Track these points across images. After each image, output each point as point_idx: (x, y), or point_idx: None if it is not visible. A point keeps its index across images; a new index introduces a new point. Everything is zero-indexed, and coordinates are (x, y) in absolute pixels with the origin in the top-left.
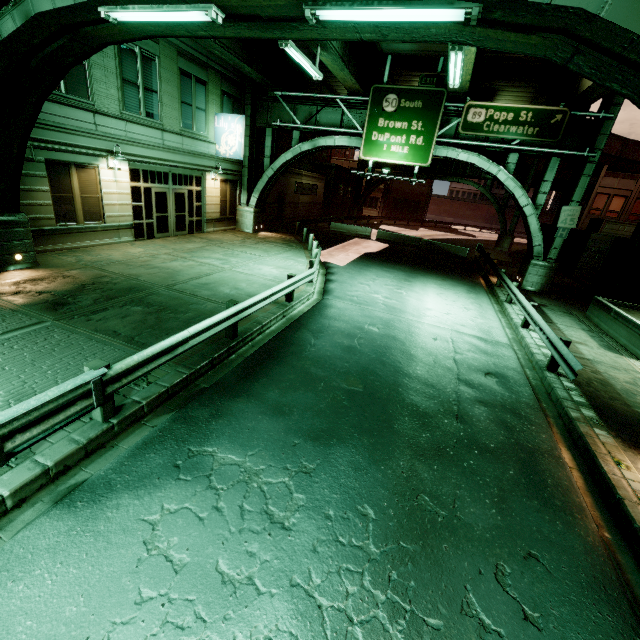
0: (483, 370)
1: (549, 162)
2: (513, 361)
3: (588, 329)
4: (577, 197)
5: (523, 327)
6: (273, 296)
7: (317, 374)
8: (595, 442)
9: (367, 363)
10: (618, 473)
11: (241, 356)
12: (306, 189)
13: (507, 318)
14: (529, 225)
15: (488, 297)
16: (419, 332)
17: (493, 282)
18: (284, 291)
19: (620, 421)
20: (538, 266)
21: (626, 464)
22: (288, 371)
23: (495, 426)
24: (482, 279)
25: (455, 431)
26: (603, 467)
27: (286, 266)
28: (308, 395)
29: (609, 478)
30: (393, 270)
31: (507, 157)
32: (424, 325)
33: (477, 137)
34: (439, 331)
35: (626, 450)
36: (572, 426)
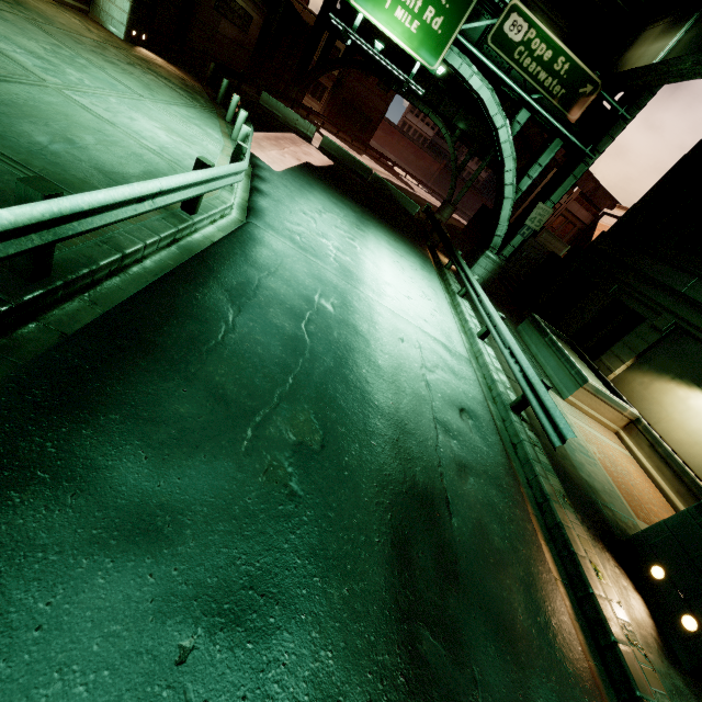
0: (457, 404)
1: (552, 142)
2: (479, 389)
3: (522, 349)
4: (555, 198)
5: (480, 337)
6: (160, 196)
7: (239, 403)
8: (573, 536)
9: (323, 380)
10: (602, 591)
11: (54, 329)
12: (234, 13)
13: (459, 317)
14: (502, 209)
15: (439, 281)
16: (383, 323)
17: (442, 261)
18: (185, 191)
19: (577, 494)
20: (490, 259)
21: (601, 571)
22: (177, 392)
23: (487, 516)
24: (430, 252)
25: (451, 536)
26: (590, 584)
27: (186, 134)
28: (220, 467)
29: (599, 604)
30: (342, 205)
31: (518, 112)
32: (387, 312)
33: (499, 63)
34: (404, 326)
35: (594, 545)
36: (547, 505)
